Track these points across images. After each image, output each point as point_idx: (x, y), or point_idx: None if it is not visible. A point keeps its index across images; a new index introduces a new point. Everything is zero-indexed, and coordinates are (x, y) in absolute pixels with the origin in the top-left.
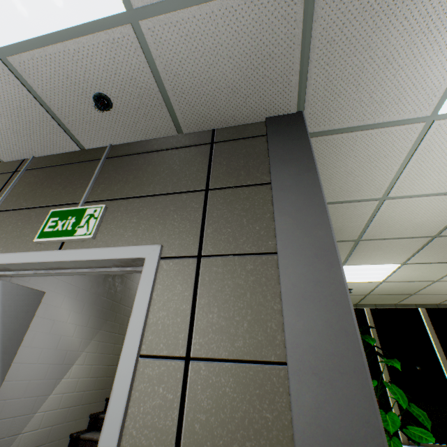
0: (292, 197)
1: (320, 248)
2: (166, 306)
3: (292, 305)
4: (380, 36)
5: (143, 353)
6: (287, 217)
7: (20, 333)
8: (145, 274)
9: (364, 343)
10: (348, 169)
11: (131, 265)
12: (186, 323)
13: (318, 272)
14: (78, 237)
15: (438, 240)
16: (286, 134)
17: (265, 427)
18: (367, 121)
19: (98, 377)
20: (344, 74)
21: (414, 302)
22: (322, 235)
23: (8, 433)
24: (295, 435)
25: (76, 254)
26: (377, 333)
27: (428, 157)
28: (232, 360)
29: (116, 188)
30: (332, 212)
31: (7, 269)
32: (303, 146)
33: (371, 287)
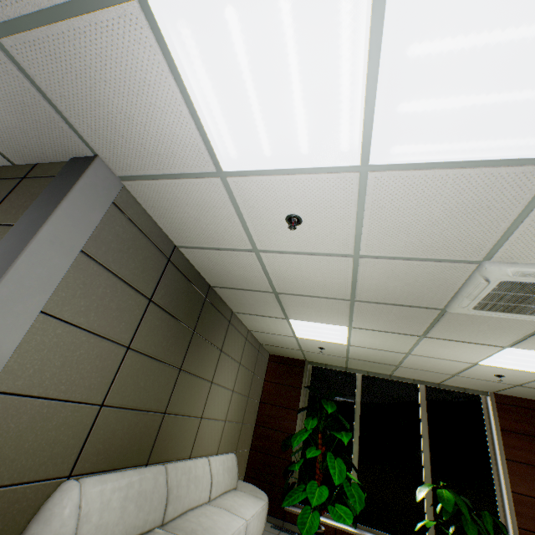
0: (12, 241)
1: None
2: None
3: None
4: (100, 95)
5: None
6: None
7: None
8: None
9: (334, 410)
10: (193, 216)
11: None
12: None
13: None
14: None
15: (360, 305)
16: (66, 178)
17: None
18: (165, 171)
19: None
20: (102, 125)
21: (410, 376)
22: None
23: None
24: None
25: None
26: (362, 404)
27: (258, 213)
28: None
29: None
30: (221, 258)
31: None
32: (64, 192)
33: (343, 349)
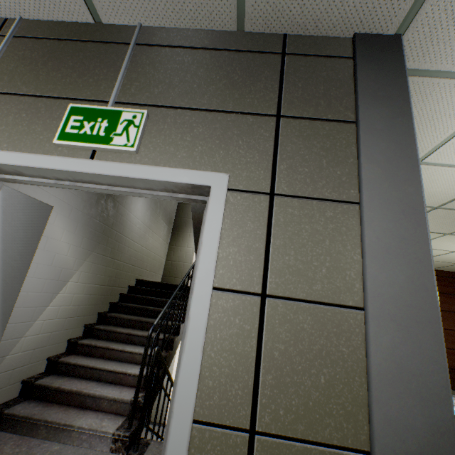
0: (383, 144)
1: (408, 206)
2: (236, 243)
3: (375, 258)
4: None
5: (214, 286)
6: (375, 166)
7: (31, 248)
8: (213, 205)
9: None
10: None
11: (185, 192)
12: (260, 262)
13: (404, 229)
14: (116, 147)
15: (436, 211)
16: (379, 62)
17: (341, 359)
18: None
19: (91, 295)
20: None
21: None
22: (411, 192)
23: (11, 336)
24: (372, 367)
25: (119, 169)
26: None
27: None
28: (310, 301)
29: (156, 90)
30: None
31: (18, 173)
32: (399, 83)
33: None
